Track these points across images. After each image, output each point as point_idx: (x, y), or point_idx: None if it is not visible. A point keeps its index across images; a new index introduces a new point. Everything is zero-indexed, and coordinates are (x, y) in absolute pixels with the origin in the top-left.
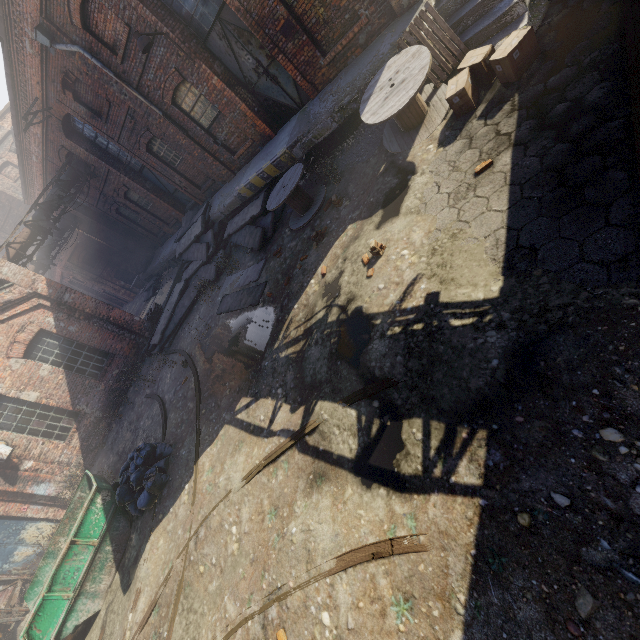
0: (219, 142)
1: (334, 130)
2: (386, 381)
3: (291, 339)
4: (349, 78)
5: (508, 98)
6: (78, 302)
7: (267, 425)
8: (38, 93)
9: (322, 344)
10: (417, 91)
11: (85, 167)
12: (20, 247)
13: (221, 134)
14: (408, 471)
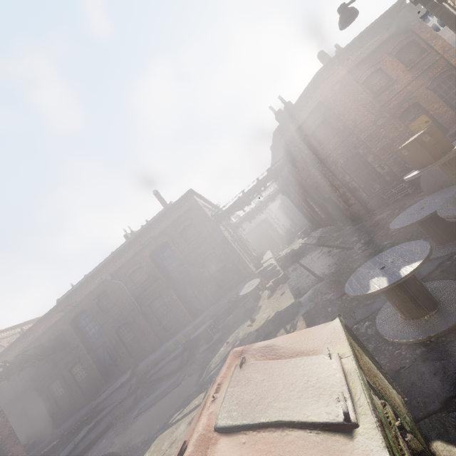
0: (161, 325)
1: (224, 312)
2: (267, 334)
3: (212, 369)
4: (231, 293)
5: (284, 285)
6: None
7: (202, 400)
8: (80, 299)
9: None
10: (258, 284)
11: (62, 343)
12: None
13: (165, 321)
14: None
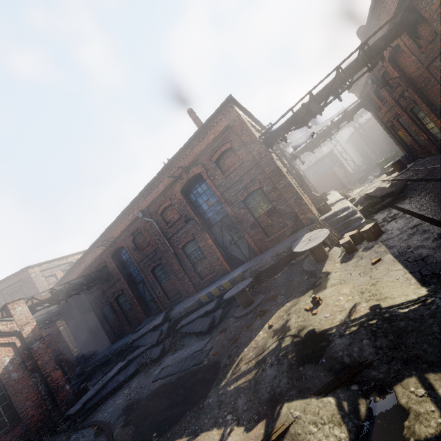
0: (196, 271)
1: (270, 268)
2: (358, 364)
3: (241, 372)
4: (281, 244)
5: (375, 244)
6: (39, 352)
7: None
8: (117, 235)
9: (278, 363)
10: (325, 239)
11: (107, 275)
12: (36, 303)
13: (200, 267)
14: (429, 432)
